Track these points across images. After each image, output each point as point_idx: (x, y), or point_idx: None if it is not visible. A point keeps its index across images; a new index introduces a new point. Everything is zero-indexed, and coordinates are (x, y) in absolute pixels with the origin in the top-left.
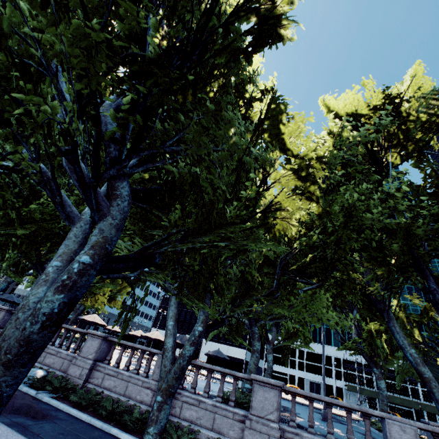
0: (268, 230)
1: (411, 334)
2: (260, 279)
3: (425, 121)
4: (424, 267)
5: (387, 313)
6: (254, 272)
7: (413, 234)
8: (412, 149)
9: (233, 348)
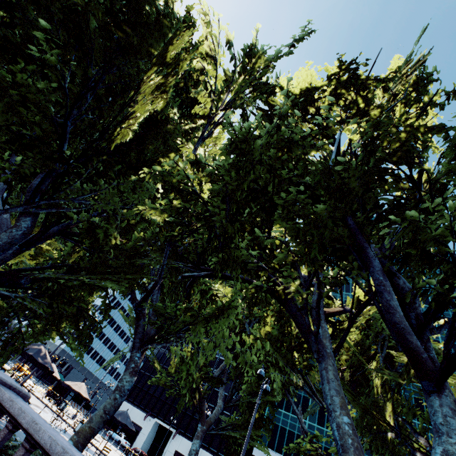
0: (109, 142)
1: (382, 412)
2: (119, 242)
3: (387, 80)
4: (366, 244)
5: (315, 342)
6: (113, 230)
7: (347, 192)
8: (374, 116)
9: (208, 454)
